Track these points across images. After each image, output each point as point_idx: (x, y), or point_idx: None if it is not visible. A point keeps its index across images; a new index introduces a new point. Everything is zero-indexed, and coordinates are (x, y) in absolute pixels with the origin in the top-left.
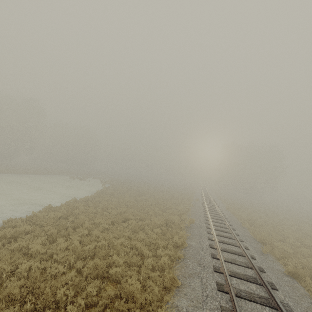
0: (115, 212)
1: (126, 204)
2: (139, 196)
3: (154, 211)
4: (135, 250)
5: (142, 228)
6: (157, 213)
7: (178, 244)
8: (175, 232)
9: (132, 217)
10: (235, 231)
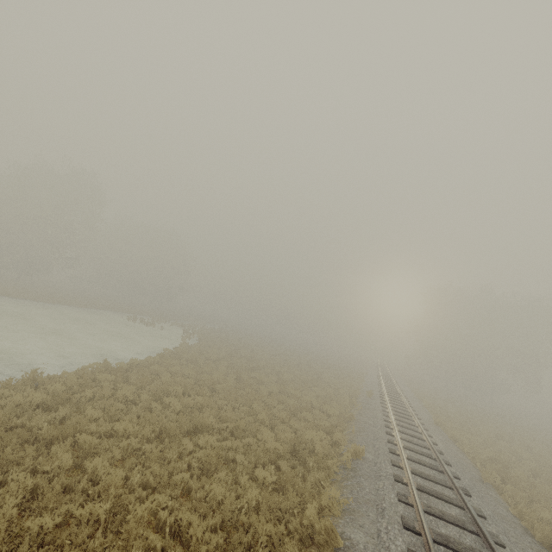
0: (179, 406)
1: (212, 386)
2: (249, 370)
3: (271, 411)
4: (181, 550)
5: (231, 460)
6: (278, 418)
7: (314, 537)
8: (312, 482)
9: (214, 424)
10: (472, 499)
